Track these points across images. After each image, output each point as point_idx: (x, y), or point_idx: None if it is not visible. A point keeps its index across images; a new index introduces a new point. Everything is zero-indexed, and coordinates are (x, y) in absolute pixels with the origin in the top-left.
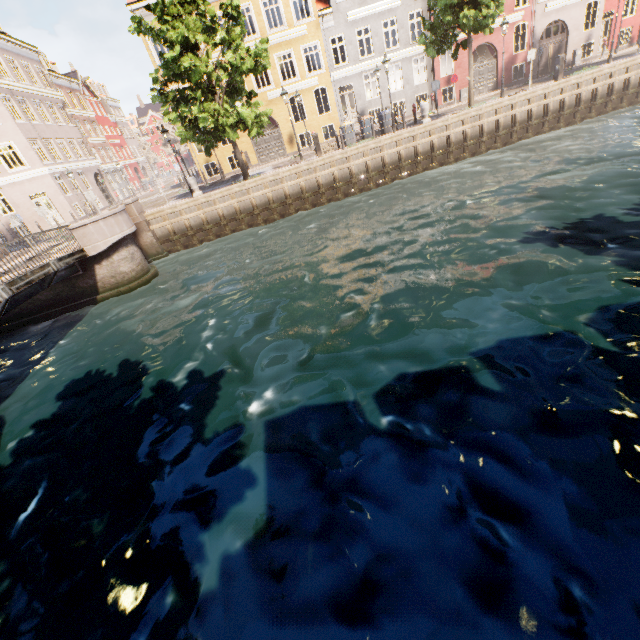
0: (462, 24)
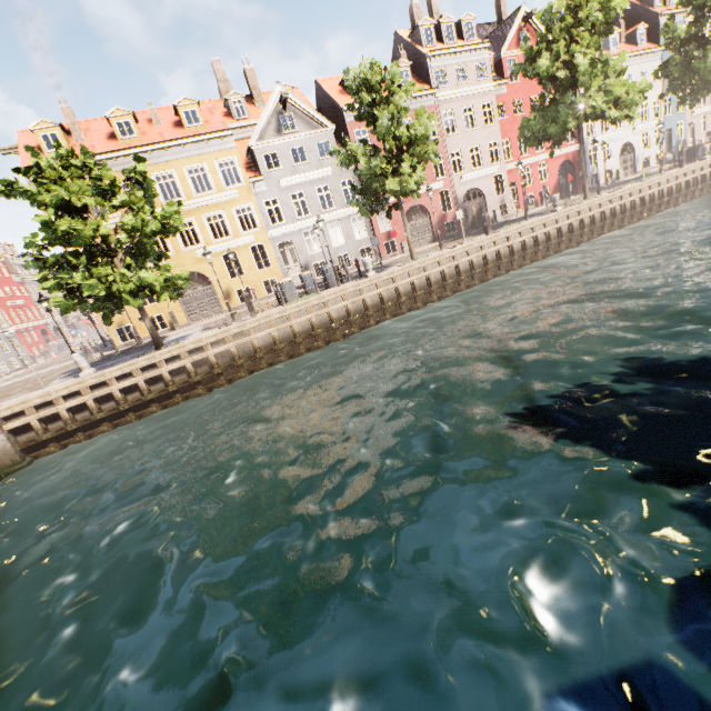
0: (389, 190)
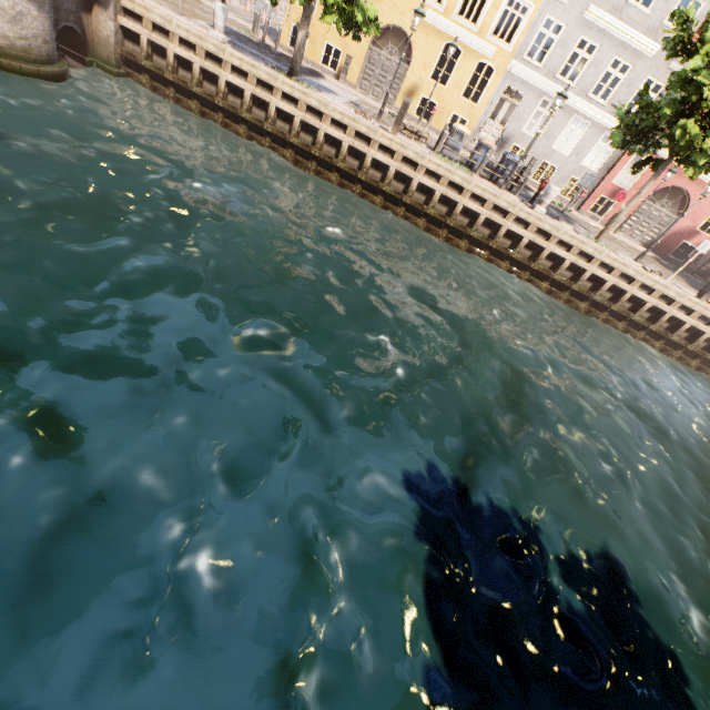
0: (673, 134)
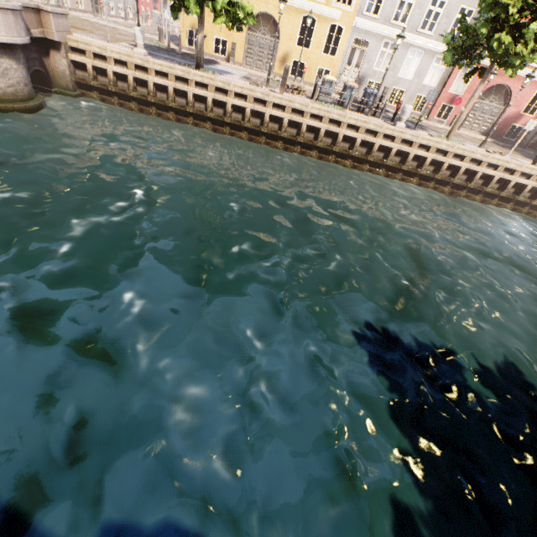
0: (491, 46)
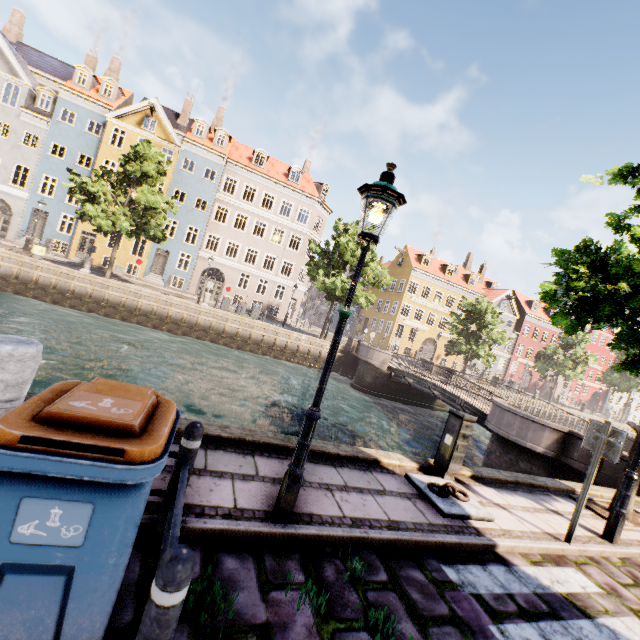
0: (567, 374)
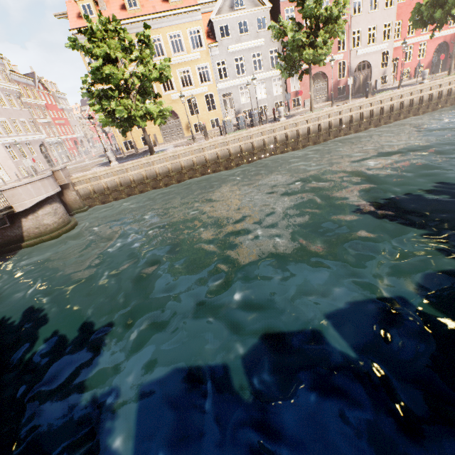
0: (305, 58)
